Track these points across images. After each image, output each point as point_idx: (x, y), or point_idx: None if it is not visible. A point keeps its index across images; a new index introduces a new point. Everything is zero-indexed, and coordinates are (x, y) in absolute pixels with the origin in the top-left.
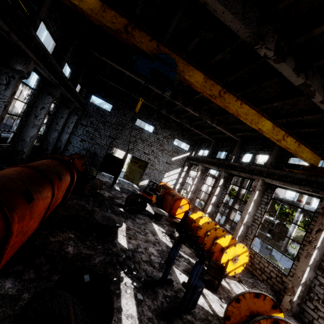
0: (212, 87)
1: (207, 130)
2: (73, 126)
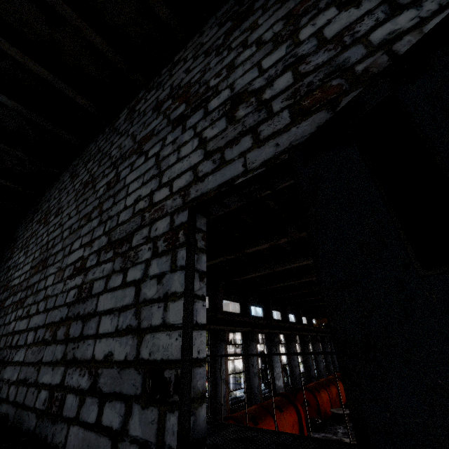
0: None
1: None
2: None
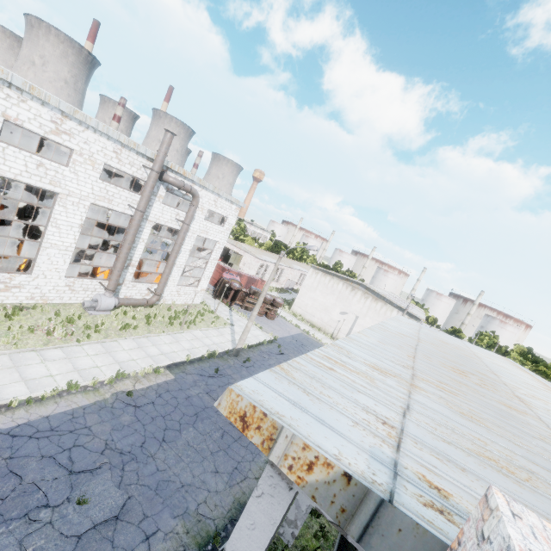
0: None
1: None
2: None
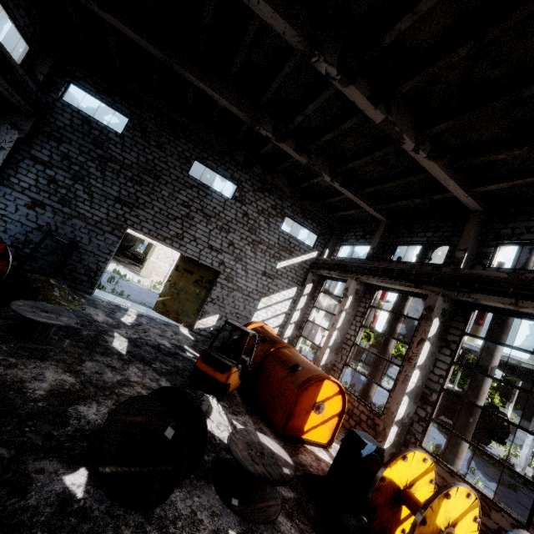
0: None
1: (377, 187)
2: (3, 161)
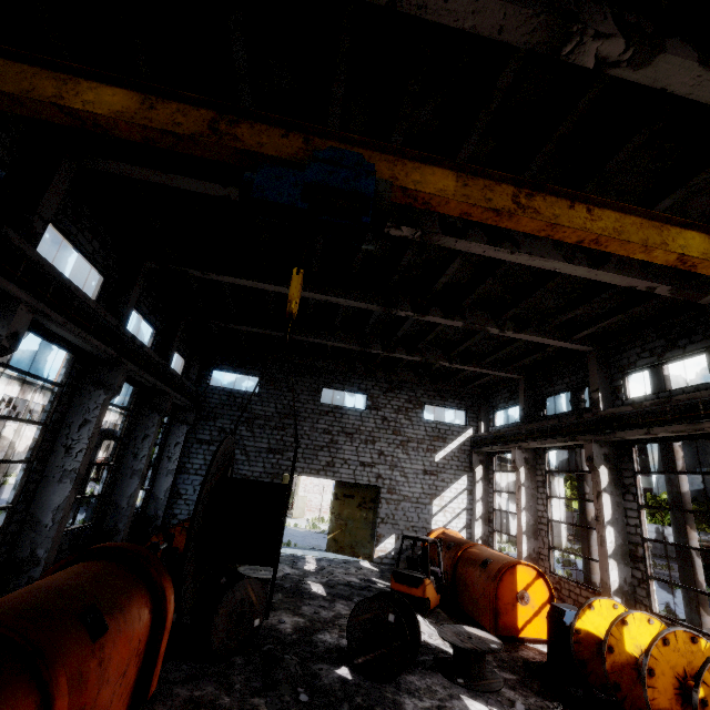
0: (488, 193)
1: (494, 356)
2: (180, 453)
